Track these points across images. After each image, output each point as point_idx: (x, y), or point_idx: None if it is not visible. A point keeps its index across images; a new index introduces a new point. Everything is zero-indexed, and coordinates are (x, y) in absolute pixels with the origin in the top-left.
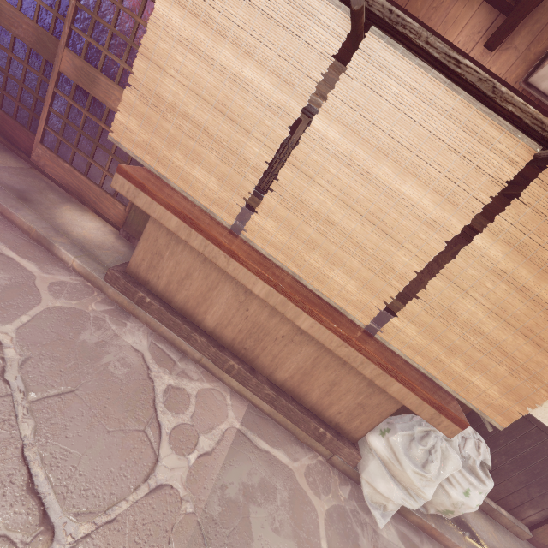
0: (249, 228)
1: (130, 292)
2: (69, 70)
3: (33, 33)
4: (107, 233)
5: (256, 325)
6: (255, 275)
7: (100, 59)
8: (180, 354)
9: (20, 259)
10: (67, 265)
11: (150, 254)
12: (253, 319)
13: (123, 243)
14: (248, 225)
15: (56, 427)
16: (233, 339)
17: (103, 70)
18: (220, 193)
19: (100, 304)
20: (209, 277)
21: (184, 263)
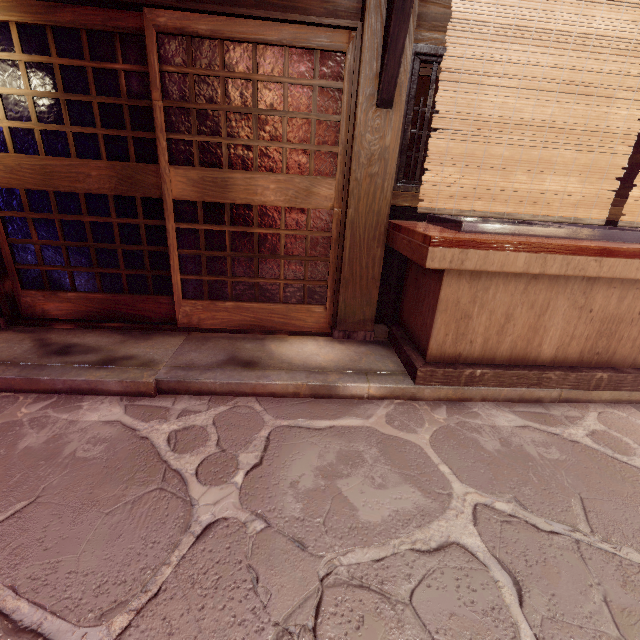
0: (628, 209)
1: (453, 378)
2: (186, 191)
3: (110, 175)
4: (329, 345)
5: (605, 321)
6: (637, 259)
7: (222, 154)
8: (537, 405)
9: (335, 421)
10: (361, 398)
11: (453, 324)
12: (600, 316)
13: (352, 344)
14: (627, 207)
15: (639, 538)
16: (580, 352)
17: (229, 166)
18: (584, 191)
19: (435, 411)
20: (535, 304)
21: (500, 307)
